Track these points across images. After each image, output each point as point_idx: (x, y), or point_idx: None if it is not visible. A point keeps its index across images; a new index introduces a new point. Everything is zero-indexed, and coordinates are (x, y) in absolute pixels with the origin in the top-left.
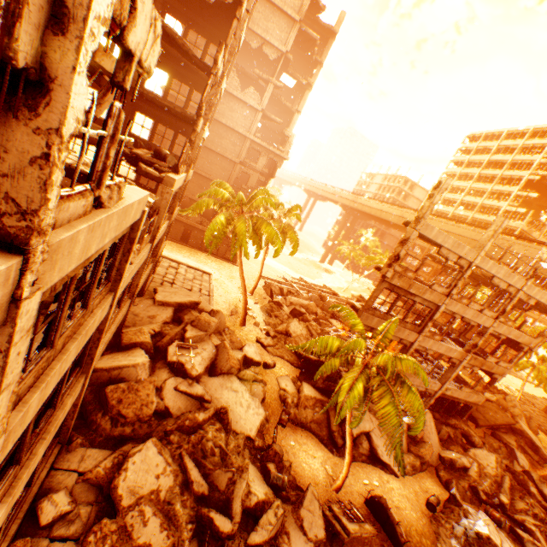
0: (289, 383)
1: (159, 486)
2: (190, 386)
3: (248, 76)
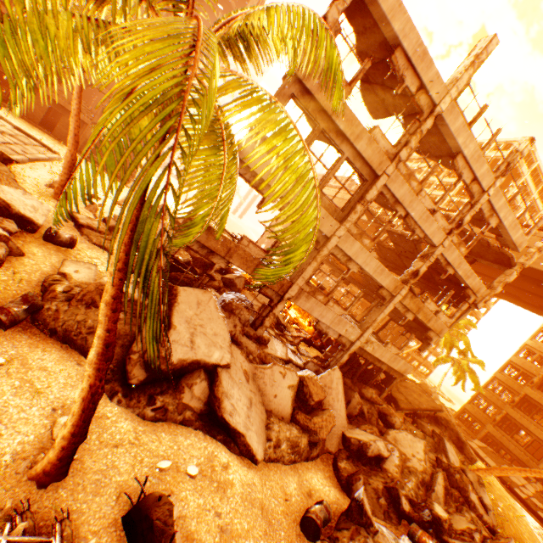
0: (87, 271)
1: None
2: None
3: None
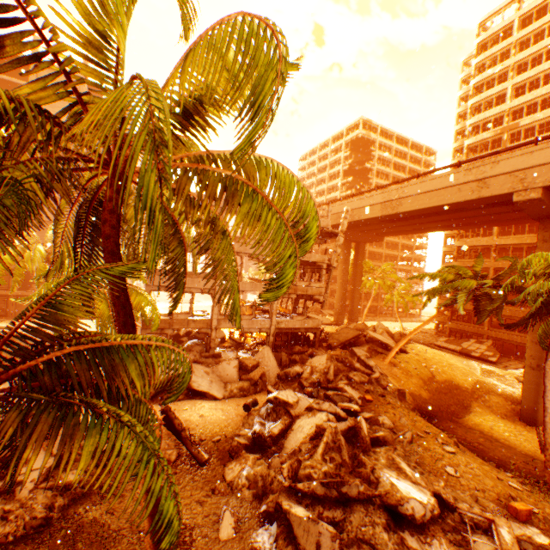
0: None
1: None
2: None
3: None
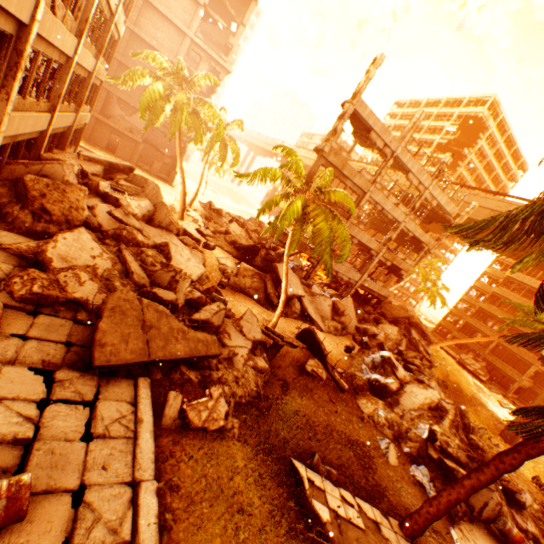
0: (229, 261)
1: (95, 265)
2: (126, 217)
3: None
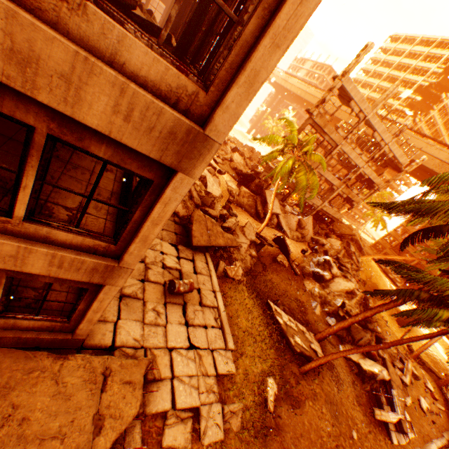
0: (233, 185)
1: None
2: None
3: None
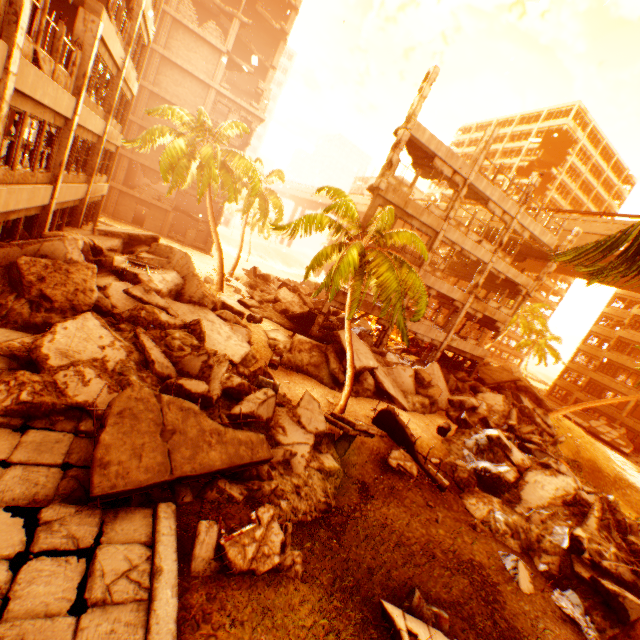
0: (280, 335)
1: (105, 357)
2: (147, 294)
3: (206, 8)
